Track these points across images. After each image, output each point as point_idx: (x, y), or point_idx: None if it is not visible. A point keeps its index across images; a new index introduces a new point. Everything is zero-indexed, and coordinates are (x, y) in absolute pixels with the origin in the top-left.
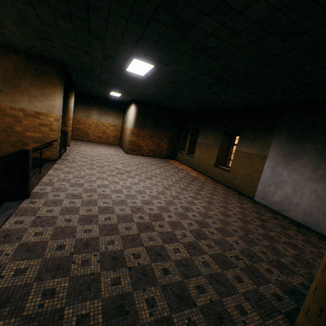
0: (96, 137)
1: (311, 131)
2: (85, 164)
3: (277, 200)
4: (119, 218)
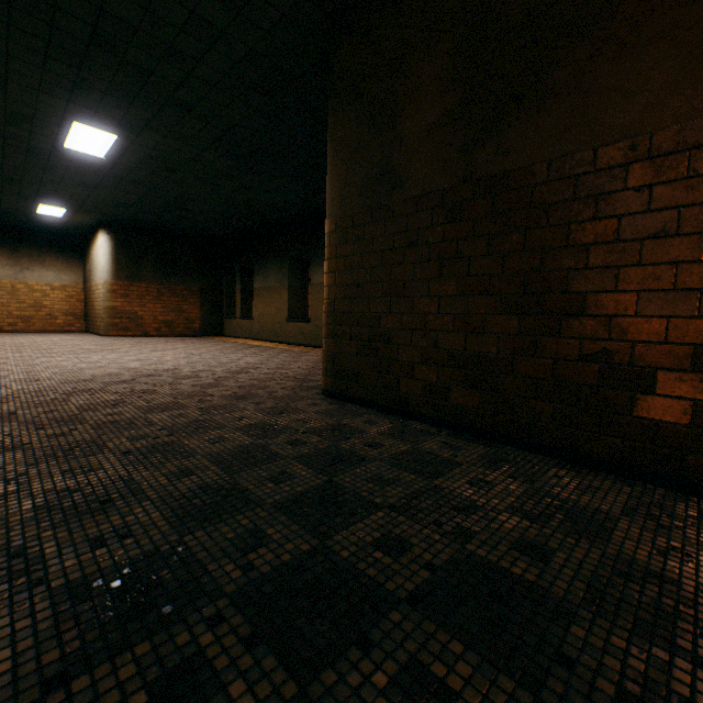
0: (16, 320)
1: None
2: (0, 350)
3: None
4: (96, 375)
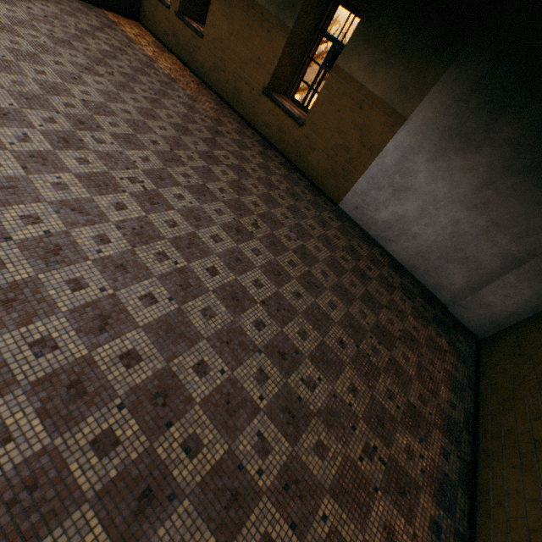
0: None
1: (541, 90)
2: None
3: (382, 220)
4: None
